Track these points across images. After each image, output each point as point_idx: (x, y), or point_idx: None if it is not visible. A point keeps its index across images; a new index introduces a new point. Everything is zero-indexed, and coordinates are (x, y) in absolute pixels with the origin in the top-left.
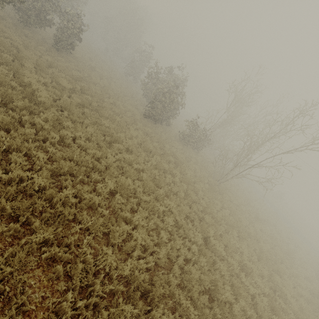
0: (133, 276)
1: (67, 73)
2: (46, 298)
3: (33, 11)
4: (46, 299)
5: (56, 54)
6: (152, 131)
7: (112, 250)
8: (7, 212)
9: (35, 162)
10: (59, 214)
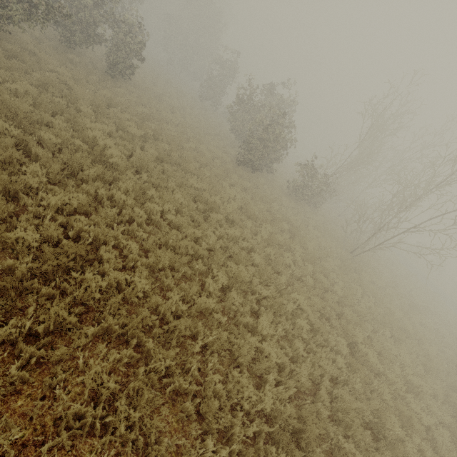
0: (275, 410)
1: (132, 112)
2: (181, 446)
3: (77, 24)
4: (181, 447)
5: (112, 84)
6: (252, 185)
7: (240, 372)
8: (115, 332)
9: (125, 254)
10: (172, 329)
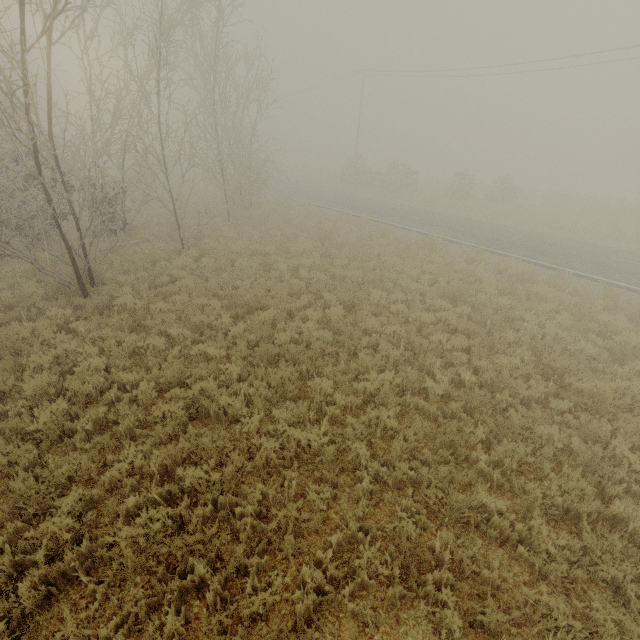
0: None
1: None
2: None
3: None
4: None
5: None
6: None
7: None
8: None
9: None
10: None
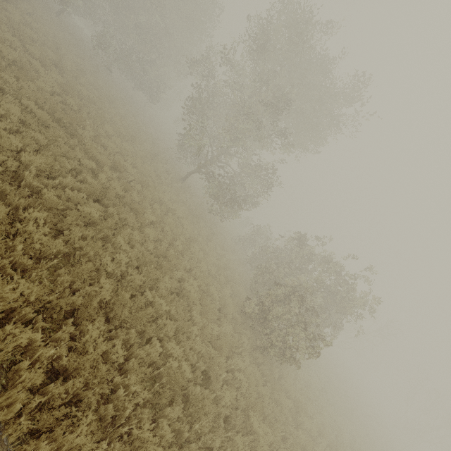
0: None
1: None
2: None
3: None
4: None
5: None
6: None
7: None
8: None
9: None
10: None
